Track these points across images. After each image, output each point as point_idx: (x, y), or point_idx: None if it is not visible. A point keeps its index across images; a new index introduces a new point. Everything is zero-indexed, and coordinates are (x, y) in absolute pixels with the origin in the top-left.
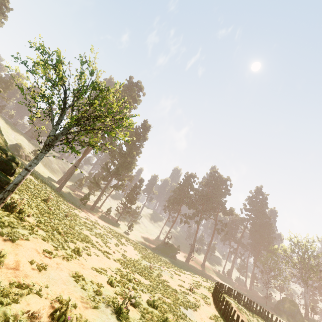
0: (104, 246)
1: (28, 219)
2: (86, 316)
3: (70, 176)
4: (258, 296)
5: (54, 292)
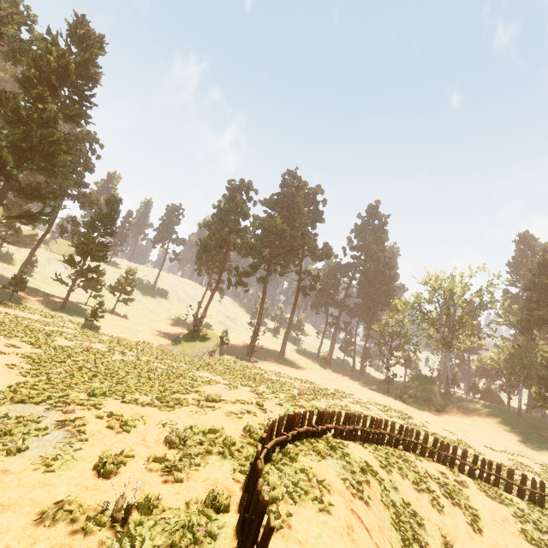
0: None
1: None
2: None
3: None
4: (374, 381)
5: None
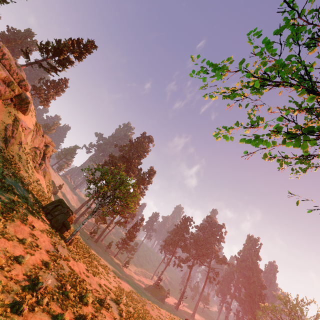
0: (106, 275)
1: (74, 250)
2: (105, 299)
3: (85, 211)
4: None
5: (93, 287)
